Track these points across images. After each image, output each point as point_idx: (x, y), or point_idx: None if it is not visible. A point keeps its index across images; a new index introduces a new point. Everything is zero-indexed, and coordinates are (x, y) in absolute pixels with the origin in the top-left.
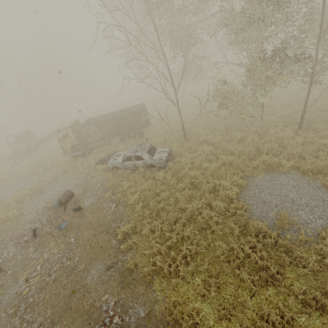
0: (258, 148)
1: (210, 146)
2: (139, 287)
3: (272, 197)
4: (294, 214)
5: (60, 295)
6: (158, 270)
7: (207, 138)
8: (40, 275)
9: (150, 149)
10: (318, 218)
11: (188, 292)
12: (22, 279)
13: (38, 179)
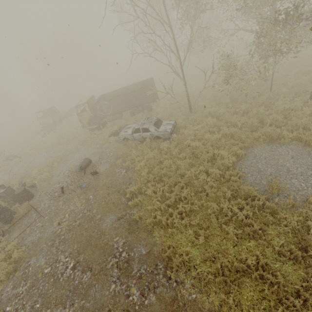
0: (262, 120)
1: (213, 119)
2: (142, 234)
3: (268, 166)
4: (287, 182)
5: (83, 235)
6: (158, 222)
7: (212, 110)
8: (68, 221)
9: (157, 122)
10: (310, 186)
11: (181, 239)
12: (55, 223)
13: (63, 148)
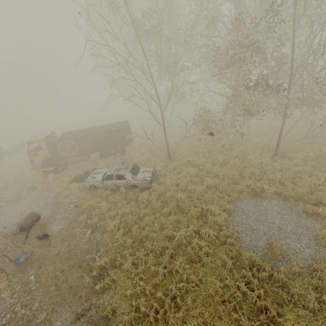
0: (240, 172)
1: (195, 168)
2: None
3: (259, 223)
4: (283, 242)
5: None
6: (142, 317)
7: (191, 159)
8: None
9: (133, 168)
10: (306, 247)
11: None
12: None
13: None
